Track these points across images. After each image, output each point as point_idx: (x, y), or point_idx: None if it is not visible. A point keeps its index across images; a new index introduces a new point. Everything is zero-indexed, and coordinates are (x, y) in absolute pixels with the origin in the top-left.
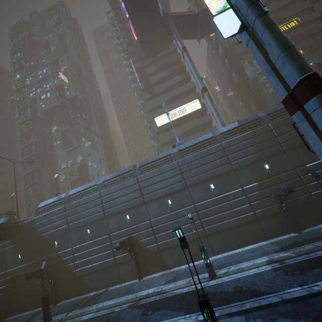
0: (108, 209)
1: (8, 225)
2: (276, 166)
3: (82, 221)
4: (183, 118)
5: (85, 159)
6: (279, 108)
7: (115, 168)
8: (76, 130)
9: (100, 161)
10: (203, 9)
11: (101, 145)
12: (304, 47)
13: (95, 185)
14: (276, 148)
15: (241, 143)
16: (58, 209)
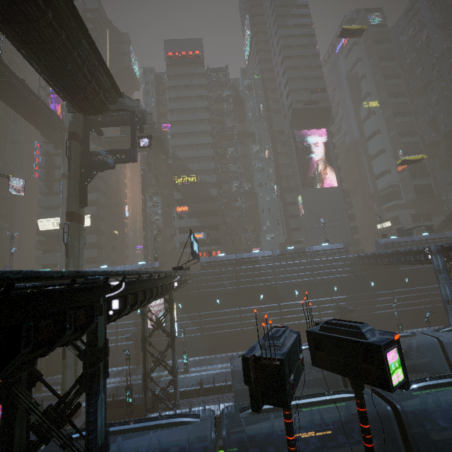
0: None
1: None
2: None
3: None
4: None
5: None
6: None
7: None
8: None
9: None
10: (108, 136)
11: None
12: (191, 205)
13: None
14: None
15: None
16: None
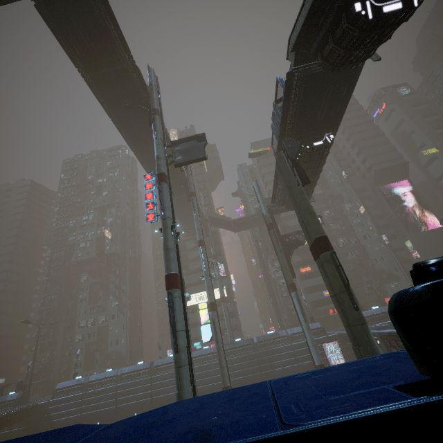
0: (120, 404)
1: (27, 407)
2: None
3: (95, 412)
4: None
5: (108, 321)
6: (267, 339)
7: (136, 331)
8: (107, 288)
9: (123, 327)
10: (236, 219)
11: (128, 306)
12: (312, 264)
13: (114, 376)
14: (258, 375)
15: (235, 364)
16: (76, 395)
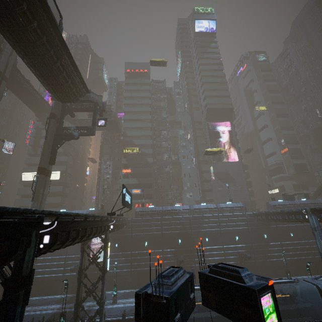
0: None
1: None
2: None
3: None
4: None
5: None
6: None
7: None
8: None
9: None
10: (80, 118)
11: None
12: (133, 168)
13: None
14: None
15: None
16: None
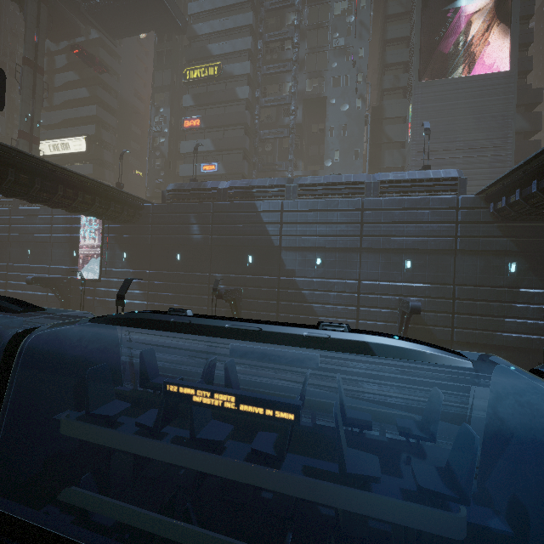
0: None
1: None
2: (0, 254)
3: None
4: (68, 156)
5: None
6: None
7: None
8: None
9: None
10: None
11: None
12: (205, 116)
13: None
14: (5, 236)
15: None
16: None
